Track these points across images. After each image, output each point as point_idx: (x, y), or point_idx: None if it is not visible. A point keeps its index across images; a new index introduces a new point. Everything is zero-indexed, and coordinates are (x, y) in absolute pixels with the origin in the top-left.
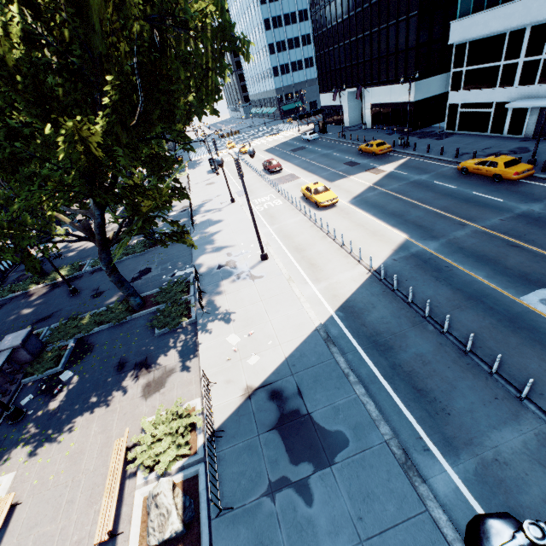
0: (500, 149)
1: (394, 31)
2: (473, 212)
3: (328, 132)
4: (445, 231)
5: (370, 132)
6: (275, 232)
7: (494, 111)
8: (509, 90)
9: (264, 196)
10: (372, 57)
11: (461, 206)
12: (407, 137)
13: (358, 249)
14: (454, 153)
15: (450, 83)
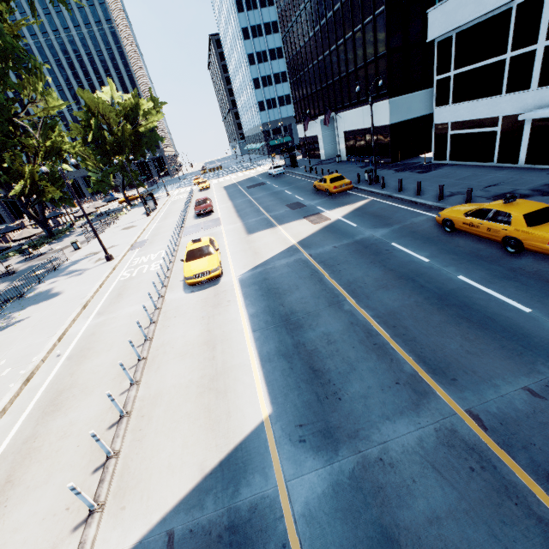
0: (515, 187)
1: (361, 38)
2: (452, 343)
3: (299, 166)
4: (366, 413)
5: (343, 165)
6: (82, 336)
7: (501, 129)
8: (524, 94)
9: (154, 252)
10: (340, 75)
11: (427, 314)
12: (374, 170)
13: (139, 441)
14: (438, 193)
15: (435, 95)
